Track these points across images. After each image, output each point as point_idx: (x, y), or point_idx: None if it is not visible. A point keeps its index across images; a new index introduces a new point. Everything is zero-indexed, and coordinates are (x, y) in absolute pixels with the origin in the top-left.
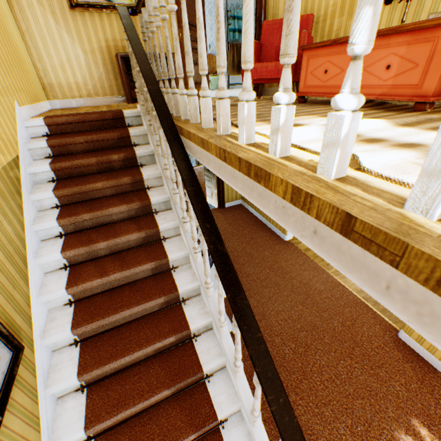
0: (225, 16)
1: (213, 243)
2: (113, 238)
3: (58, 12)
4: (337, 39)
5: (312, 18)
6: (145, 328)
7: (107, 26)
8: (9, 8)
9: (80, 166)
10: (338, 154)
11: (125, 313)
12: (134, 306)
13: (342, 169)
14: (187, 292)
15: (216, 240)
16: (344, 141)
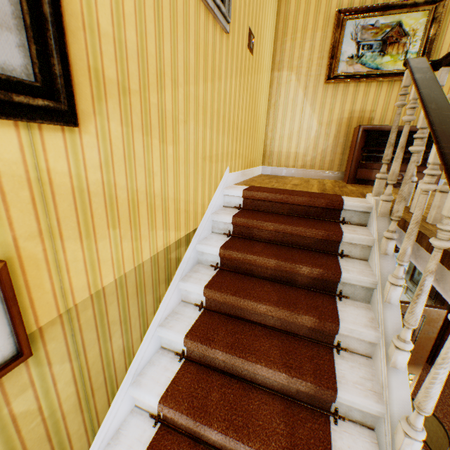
0: None
1: None
2: (235, 435)
3: (311, 86)
4: None
5: None
6: None
7: (360, 96)
8: (269, 86)
9: (251, 262)
10: None
11: None
12: None
13: None
14: None
15: None
16: None
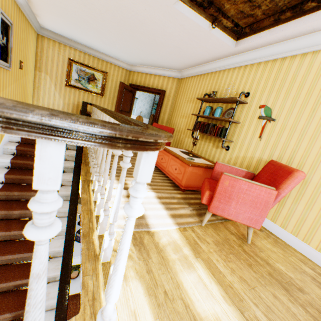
0: (153, 102)
1: (70, 226)
2: (25, 209)
3: (59, 85)
4: (165, 149)
5: (173, 130)
6: (17, 269)
7: (82, 97)
8: (34, 77)
9: (28, 164)
10: (97, 208)
11: (9, 256)
12: (17, 253)
13: (100, 213)
14: (54, 253)
15: (72, 225)
16: (99, 205)
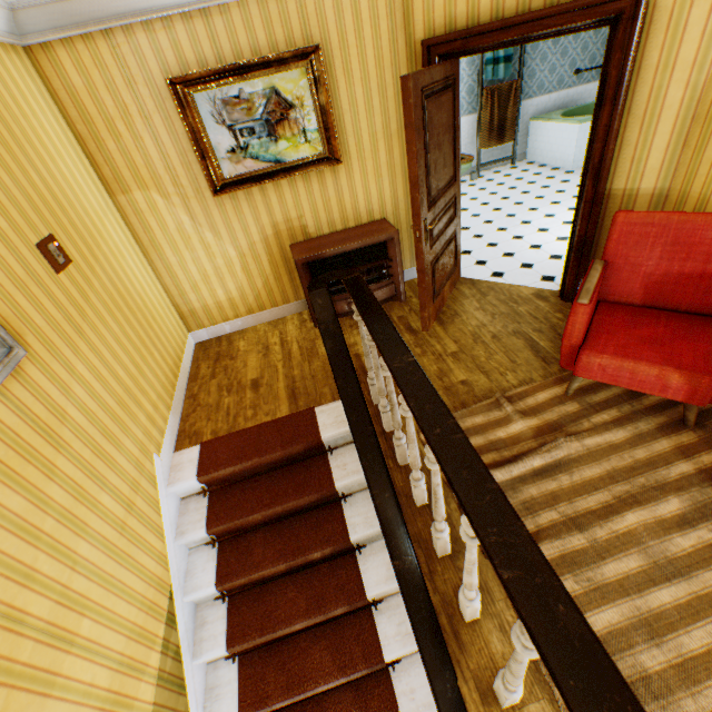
0: None
1: None
2: None
3: (195, 204)
4: None
5: None
6: None
7: (275, 201)
8: (123, 220)
9: (261, 576)
10: None
11: None
12: None
13: None
14: None
15: None
16: None
